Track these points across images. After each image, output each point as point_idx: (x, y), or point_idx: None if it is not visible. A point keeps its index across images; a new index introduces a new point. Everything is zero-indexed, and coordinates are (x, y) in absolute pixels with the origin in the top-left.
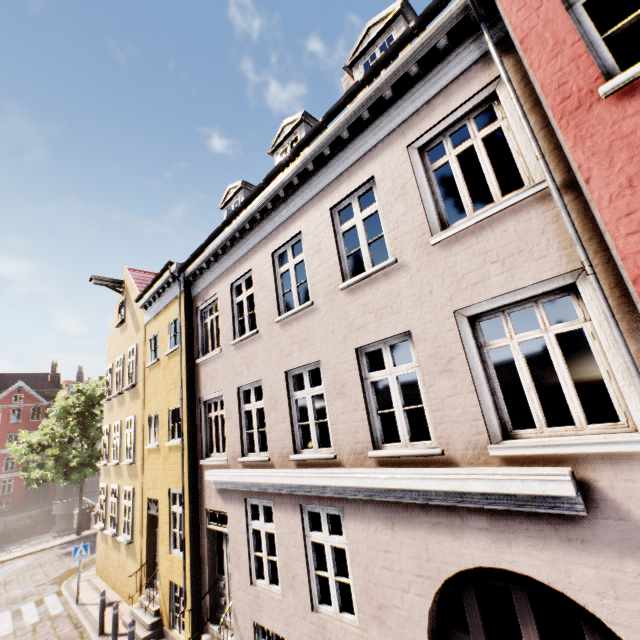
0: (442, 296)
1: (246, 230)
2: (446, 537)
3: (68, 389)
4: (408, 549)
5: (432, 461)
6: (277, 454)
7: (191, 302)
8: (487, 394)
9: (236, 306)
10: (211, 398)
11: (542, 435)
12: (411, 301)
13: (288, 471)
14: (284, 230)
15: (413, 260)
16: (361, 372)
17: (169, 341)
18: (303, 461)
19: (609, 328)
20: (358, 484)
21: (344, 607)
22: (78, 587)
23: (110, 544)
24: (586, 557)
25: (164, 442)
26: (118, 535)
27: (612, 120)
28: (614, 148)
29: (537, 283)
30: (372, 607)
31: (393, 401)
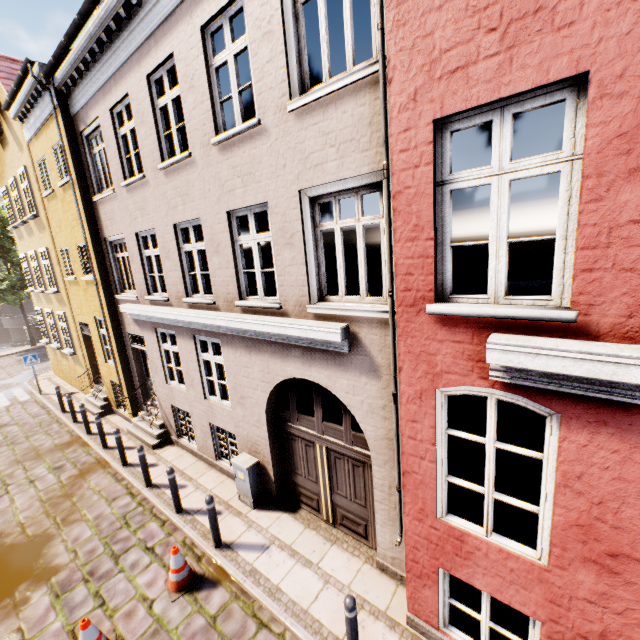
0: (292, 173)
1: (114, 31)
2: (279, 361)
3: None
4: (258, 367)
5: (275, 312)
6: (174, 296)
7: (72, 123)
8: (313, 267)
9: (121, 140)
10: (115, 240)
11: (341, 301)
12: (269, 172)
13: (180, 311)
14: (156, 45)
15: (273, 126)
16: (233, 235)
17: (59, 170)
18: (193, 304)
19: (386, 229)
20: (226, 325)
21: None
22: (38, 384)
23: (59, 355)
24: (345, 375)
25: (80, 277)
26: (63, 348)
27: (423, 9)
28: (415, 48)
29: (359, 176)
30: (238, 398)
31: (255, 264)
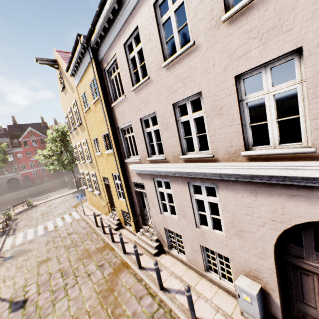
0: None
1: None
2: (302, 203)
3: (52, 129)
4: (266, 207)
5: (301, 157)
6: (170, 155)
7: (99, 66)
8: None
9: (130, 62)
10: (124, 127)
11: None
12: (309, 12)
13: (180, 165)
14: None
15: None
16: (238, 96)
17: (92, 95)
18: (189, 159)
19: None
20: (233, 172)
21: (201, 217)
22: (83, 210)
23: (91, 194)
24: None
25: (104, 152)
26: (94, 191)
27: None
28: None
29: None
30: (235, 230)
31: (267, 115)
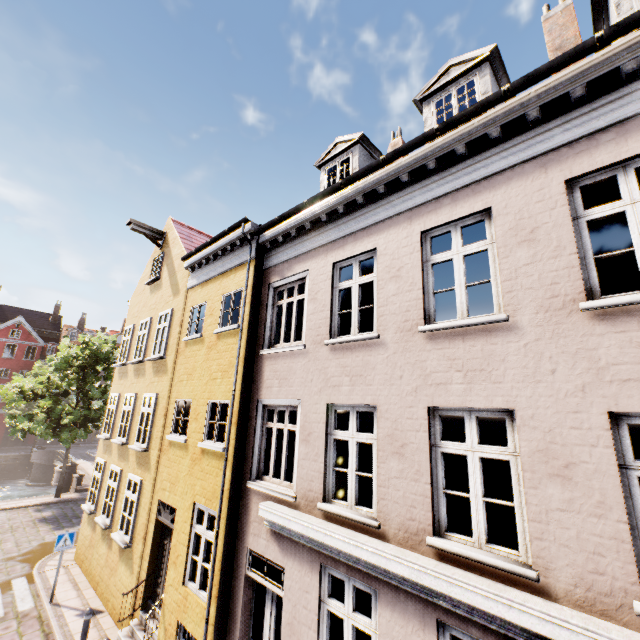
0: None
1: (374, 195)
2: None
3: (68, 334)
4: None
5: None
6: (396, 523)
7: (261, 274)
8: None
9: (337, 293)
10: (276, 404)
11: None
12: None
13: (431, 567)
14: (453, 202)
15: None
16: (615, 453)
17: (221, 316)
18: (453, 554)
19: None
20: None
21: None
22: (55, 582)
23: (98, 533)
24: None
25: (195, 440)
26: (111, 528)
27: None
28: None
29: None
30: None
31: None
